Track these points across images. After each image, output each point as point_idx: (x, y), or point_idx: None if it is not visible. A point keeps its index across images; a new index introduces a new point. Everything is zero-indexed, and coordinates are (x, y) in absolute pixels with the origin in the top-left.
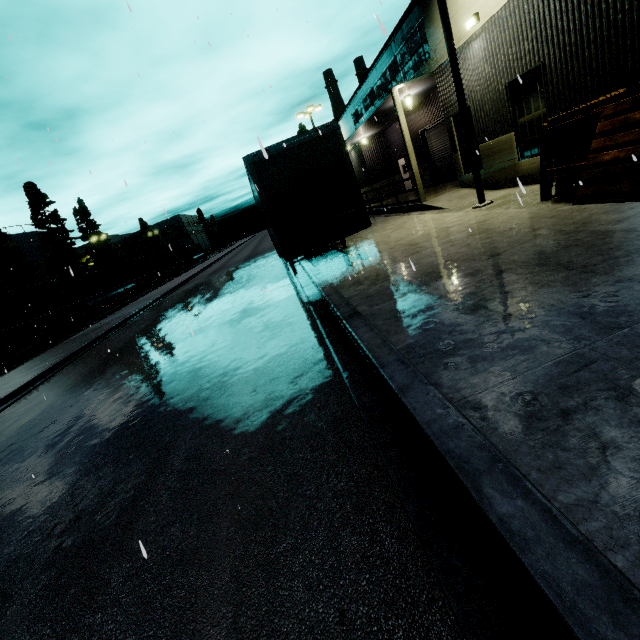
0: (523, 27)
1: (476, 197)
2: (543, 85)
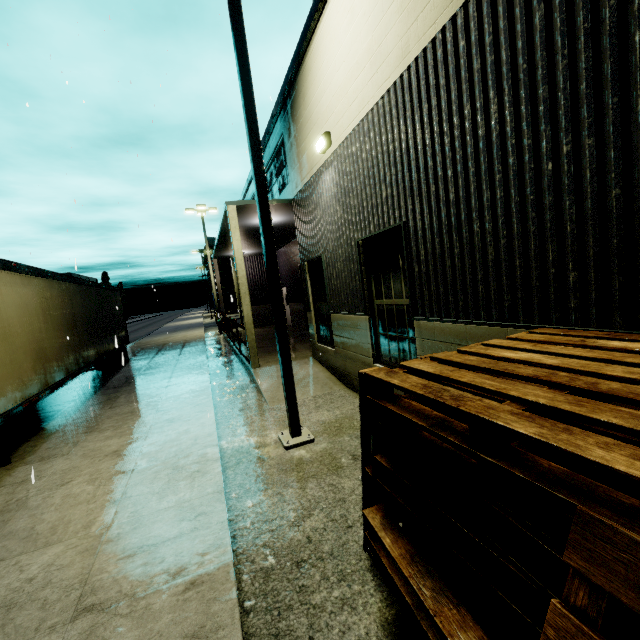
0: (380, 160)
1: (316, 392)
2: (405, 260)
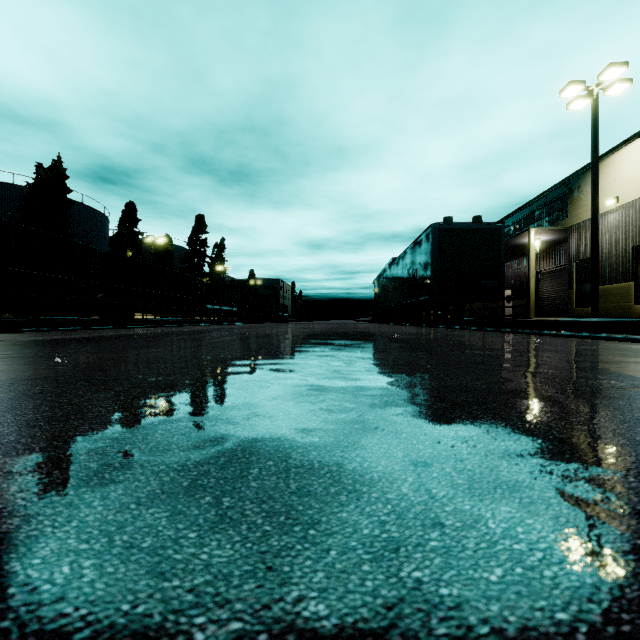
0: None
1: None
2: None
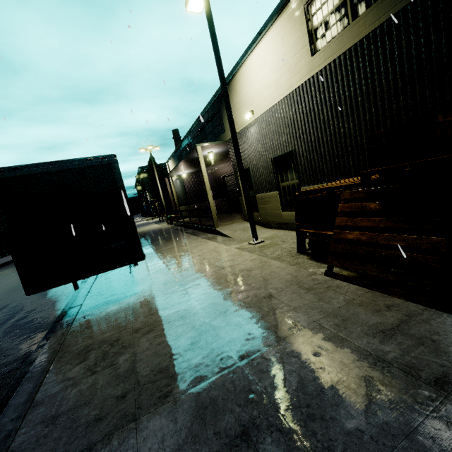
0: (281, 125)
1: None
2: (295, 164)
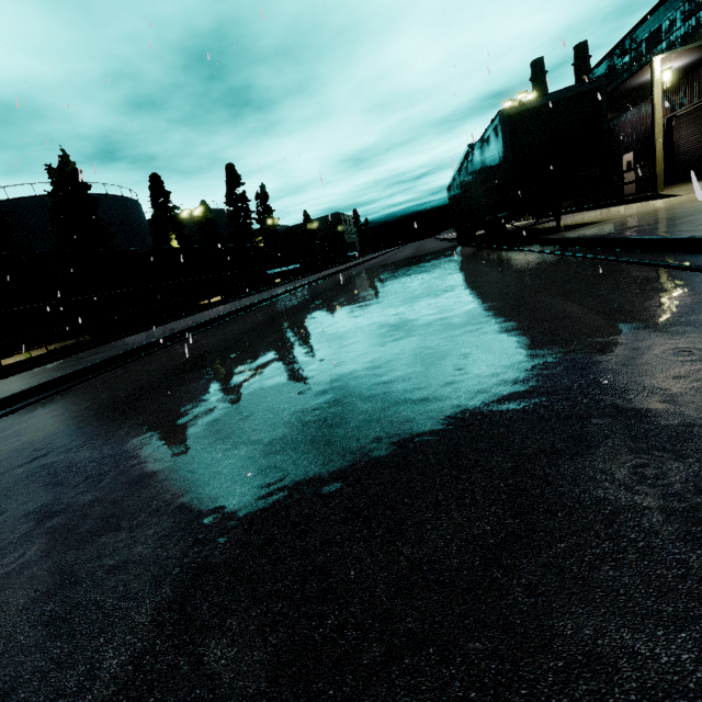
0: None
1: None
2: None
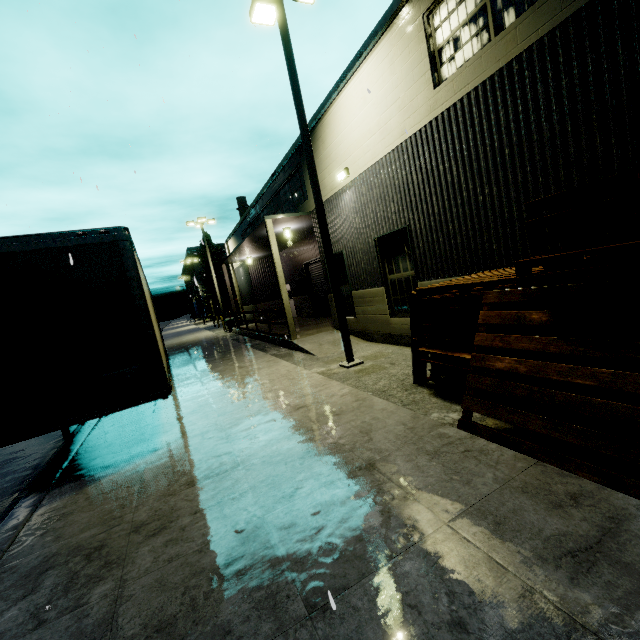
0: (389, 189)
1: None
2: (410, 247)
